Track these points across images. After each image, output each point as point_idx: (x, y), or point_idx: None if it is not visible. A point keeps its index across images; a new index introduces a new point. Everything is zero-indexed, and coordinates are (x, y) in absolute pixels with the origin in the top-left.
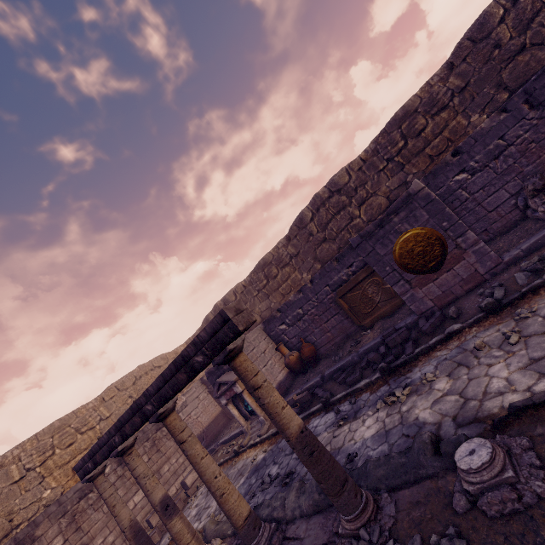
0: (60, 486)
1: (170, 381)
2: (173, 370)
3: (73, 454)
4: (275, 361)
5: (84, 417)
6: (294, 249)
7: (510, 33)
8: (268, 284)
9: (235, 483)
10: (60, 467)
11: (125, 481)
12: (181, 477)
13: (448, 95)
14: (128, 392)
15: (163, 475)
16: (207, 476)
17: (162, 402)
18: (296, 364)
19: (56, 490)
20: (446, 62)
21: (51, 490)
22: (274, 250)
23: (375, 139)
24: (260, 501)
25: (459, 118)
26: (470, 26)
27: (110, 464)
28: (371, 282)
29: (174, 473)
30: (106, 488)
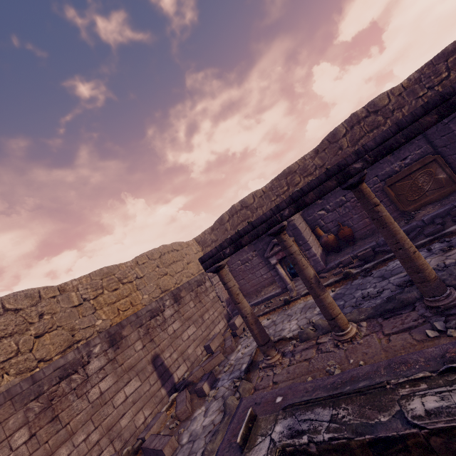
0: (108, 319)
1: (407, 128)
2: (418, 114)
3: (118, 297)
4: (313, 239)
5: (125, 272)
6: (320, 160)
7: None
8: (288, 191)
9: (308, 312)
10: (108, 305)
11: (180, 316)
12: (217, 327)
13: None
14: (156, 262)
15: (205, 321)
16: (401, 235)
17: (382, 155)
18: (334, 242)
19: (106, 321)
20: None
21: (102, 321)
22: (301, 161)
23: (420, 69)
24: (377, 302)
25: None
26: None
27: (168, 299)
28: (424, 172)
29: (212, 322)
30: (230, 279)
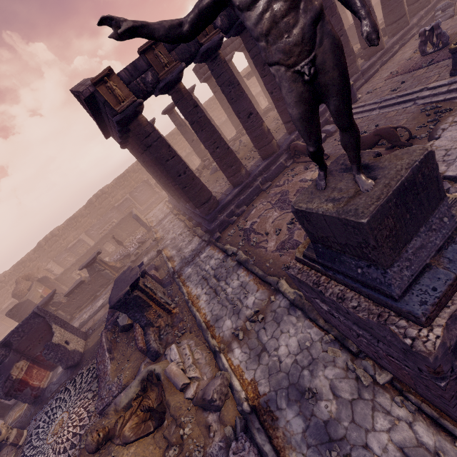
0: None
1: None
2: None
3: None
4: None
5: None
6: None
7: (48, 247)
8: None
9: None
10: None
11: None
12: None
13: (35, 258)
14: None
15: None
16: None
17: None
18: None
19: None
20: (33, 250)
21: None
22: None
23: (14, 267)
24: None
25: (40, 263)
26: (38, 244)
27: None
28: None
29: None
30: None
